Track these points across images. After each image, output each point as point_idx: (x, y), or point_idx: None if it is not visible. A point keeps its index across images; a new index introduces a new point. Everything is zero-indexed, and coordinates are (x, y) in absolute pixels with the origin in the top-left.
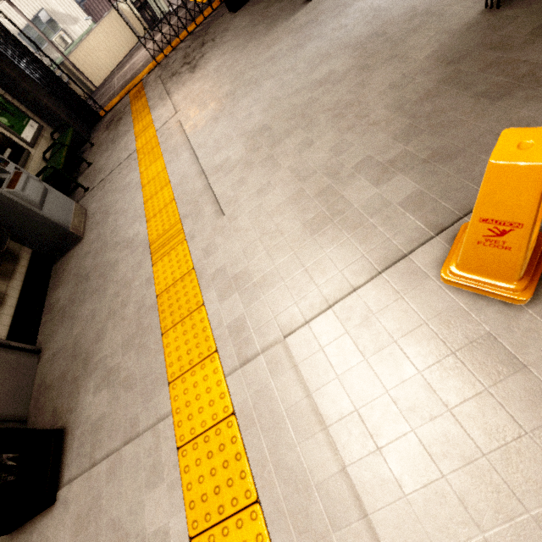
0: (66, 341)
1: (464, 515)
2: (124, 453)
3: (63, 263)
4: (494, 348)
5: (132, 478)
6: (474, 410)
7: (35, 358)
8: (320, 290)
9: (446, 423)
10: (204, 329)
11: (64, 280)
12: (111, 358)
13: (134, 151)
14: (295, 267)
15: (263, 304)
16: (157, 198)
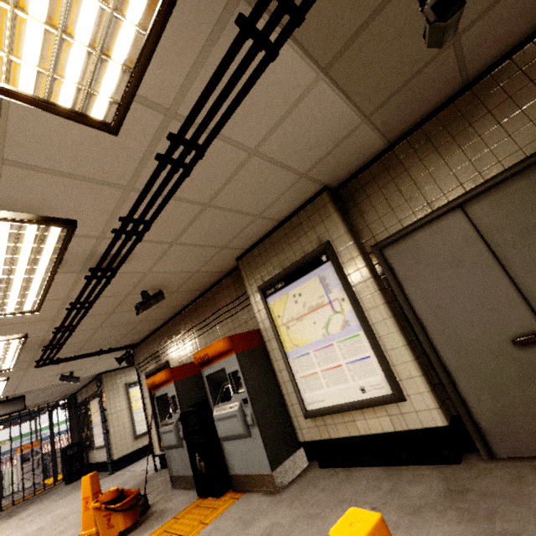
0: None
1: None
2: None
3: None
4: None
5: None
6: None
7: None
8: None
9: None
10: None
11: None
12: None
13: None
14: None
15: None
16: None
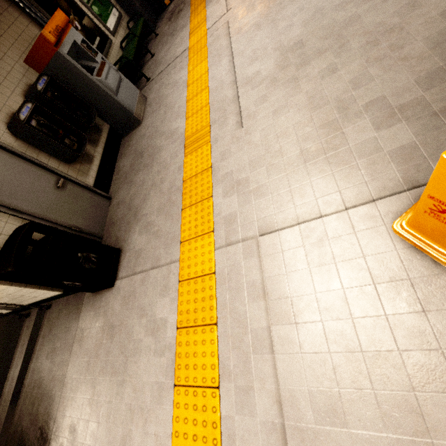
0: (125, 197)
1: (332, 376)
2: (150, 274)
3: (128, 140)
4: (406, 291)
5: (153, 288)
6: (369, 324)
7: (108, 202)
8: (295, 210)
9: (346, 325)
10: (208, 214)
11: (128, 153)
12: (150, 216)
13: (186, 48)
14: (283, 186)
15: (252, 208)
16: (197, 100)
